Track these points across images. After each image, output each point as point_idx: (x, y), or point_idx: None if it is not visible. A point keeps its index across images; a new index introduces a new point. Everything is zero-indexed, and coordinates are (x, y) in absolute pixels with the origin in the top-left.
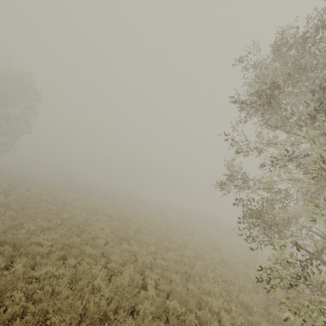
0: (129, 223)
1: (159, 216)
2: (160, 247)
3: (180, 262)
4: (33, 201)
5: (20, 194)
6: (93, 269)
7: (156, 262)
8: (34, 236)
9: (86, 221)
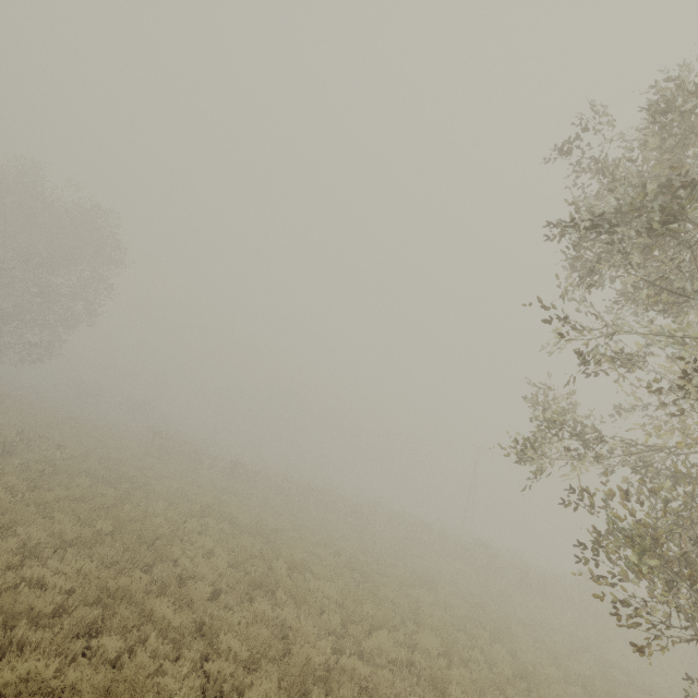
0: (279, 543)
1: (351, 530)
2: (353, 618)
3: (404, 668)
4: (63, 473)
5: (38, 454)
6: (167, 673)
7: (342, 665)
8: (34, 561)
9: (175, 530)
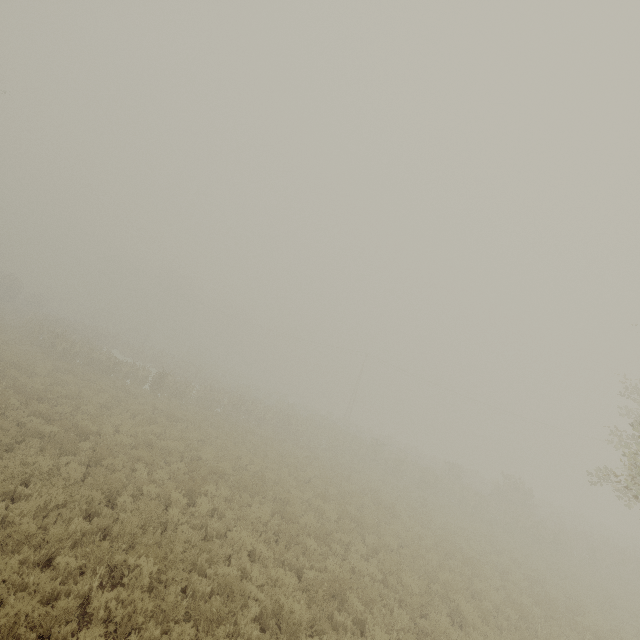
0: (272, 495)
1: (296, 448)
2: (414, 606)
3: None
4: None
5: None
6: None
7: None
8: None
9: (189, 518)
